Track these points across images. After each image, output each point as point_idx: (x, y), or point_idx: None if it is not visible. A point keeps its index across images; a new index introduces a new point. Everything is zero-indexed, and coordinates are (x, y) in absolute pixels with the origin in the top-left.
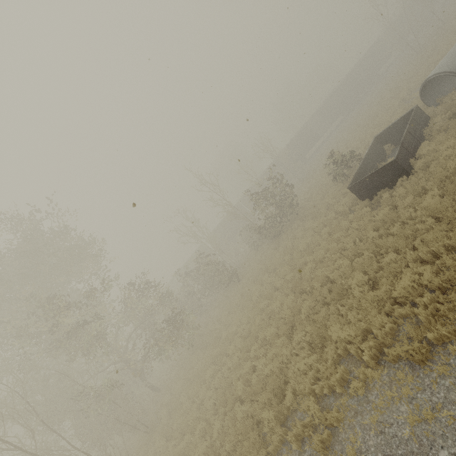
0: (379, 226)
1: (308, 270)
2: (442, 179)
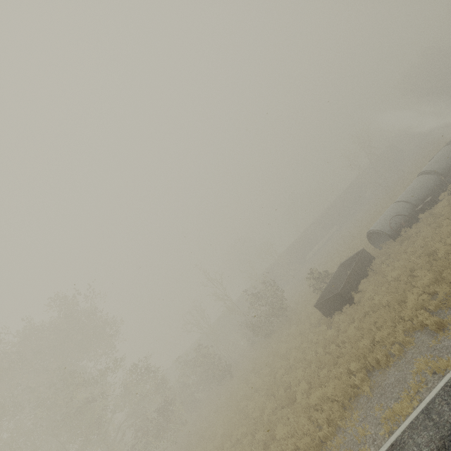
0: (327, 343)
1: (279, 374)
2: (363, 314)
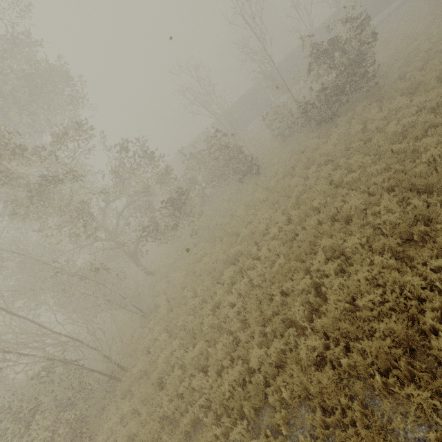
0: None
1: (427, 159)
2: None
